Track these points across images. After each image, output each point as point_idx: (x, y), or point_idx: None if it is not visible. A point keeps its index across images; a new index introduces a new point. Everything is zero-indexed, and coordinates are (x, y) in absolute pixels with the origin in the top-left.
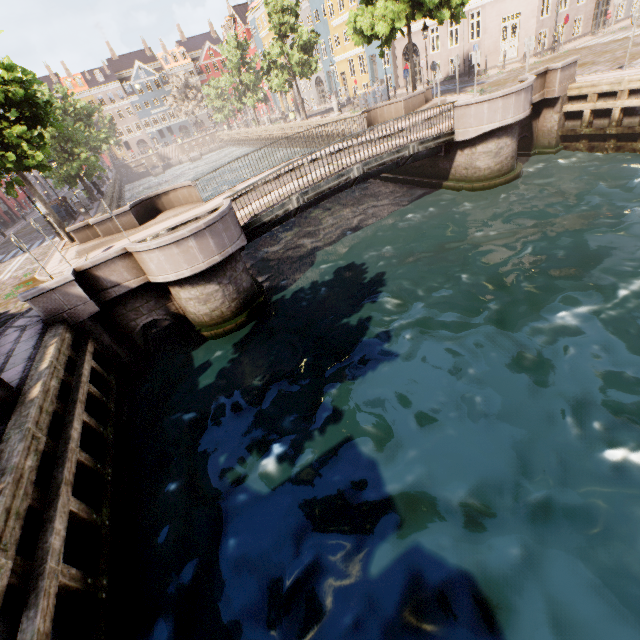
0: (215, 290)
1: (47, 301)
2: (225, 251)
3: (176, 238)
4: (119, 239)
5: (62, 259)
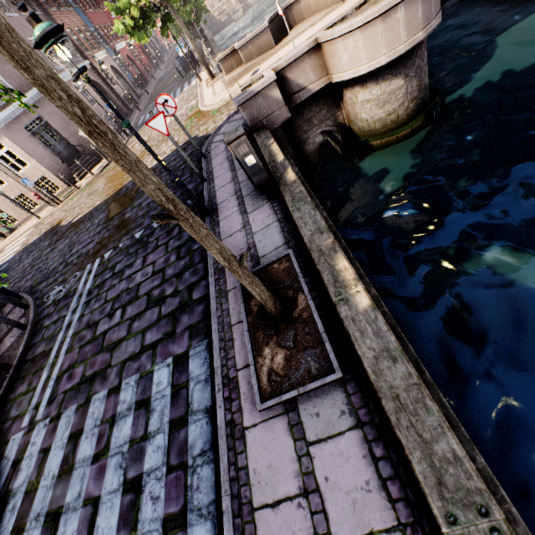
0: (398, 87)
1: (252, 107)
2: (428, 25)
3: (386, 7)
4: (260, 63)
5: (214, 92)
